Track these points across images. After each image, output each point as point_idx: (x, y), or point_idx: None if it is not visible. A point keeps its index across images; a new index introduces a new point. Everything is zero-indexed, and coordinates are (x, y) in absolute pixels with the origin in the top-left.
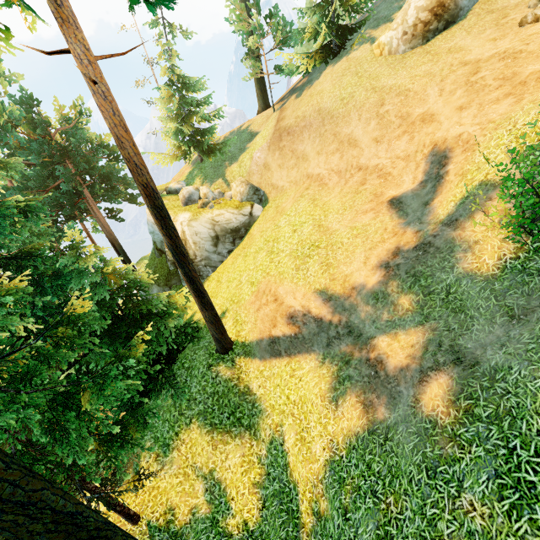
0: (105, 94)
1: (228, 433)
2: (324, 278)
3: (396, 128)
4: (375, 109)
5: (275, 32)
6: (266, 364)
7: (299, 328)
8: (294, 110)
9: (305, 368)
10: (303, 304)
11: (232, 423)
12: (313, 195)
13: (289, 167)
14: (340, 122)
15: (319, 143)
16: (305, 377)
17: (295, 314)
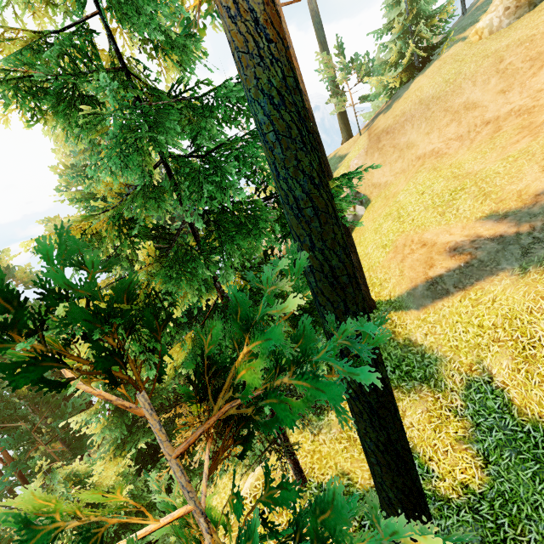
0: (285, 30)
1: (397, 388)
2: (486, 205)
3: (526, 71)
4: (492, 69)
5: (359, 68)
6: (427, 310)
7: (471, 254)
8: (388, 117)
9: (494, 290)
10: (466, 234)
11: (399, 377)
12: (432, 166)
13: (392, 161)
14: (450, 98)
15: (426, 126)
16: (500, 296)
17: (459, 245)
